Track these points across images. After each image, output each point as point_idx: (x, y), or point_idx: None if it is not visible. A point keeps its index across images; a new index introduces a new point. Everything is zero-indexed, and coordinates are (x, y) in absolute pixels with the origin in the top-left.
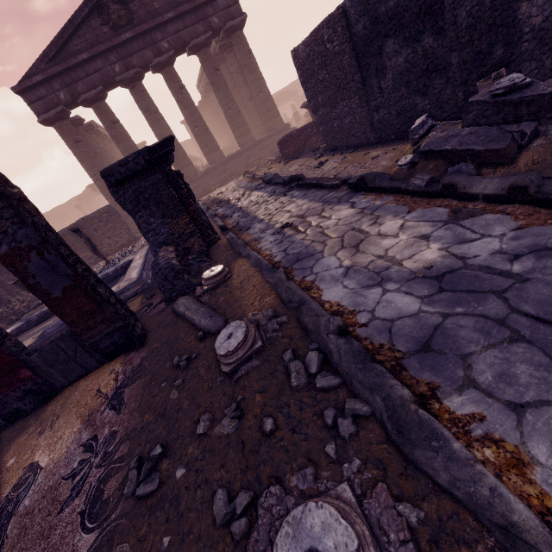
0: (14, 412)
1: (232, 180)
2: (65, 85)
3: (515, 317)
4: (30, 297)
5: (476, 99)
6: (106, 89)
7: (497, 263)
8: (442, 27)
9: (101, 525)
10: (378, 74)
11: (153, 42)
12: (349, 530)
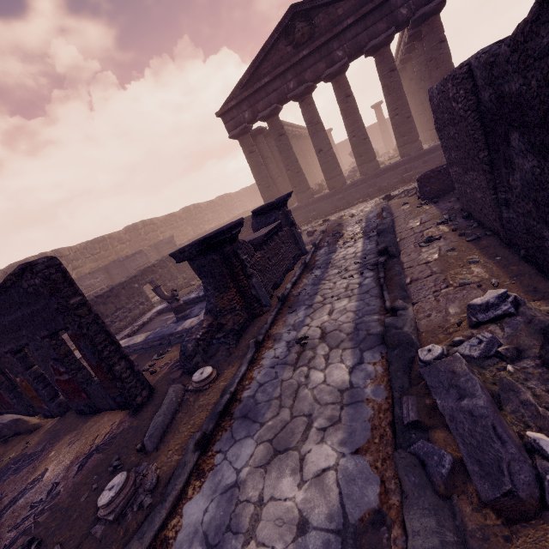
0: (82, 410)
1: (377, 197)
2: (250, 106)
3: None
4: (191, 276)
5: None
6: (281, 104)
7: None
8: None
9: None
10: (506, 164)
11: (328, 53)
12: None
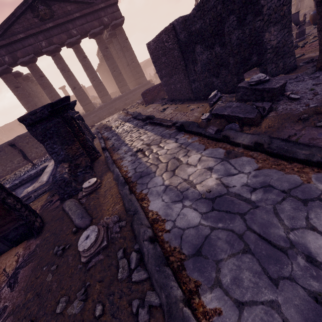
0: None
1: (116, 113)
2: (8, 52)
3: (248, 234)
4: None
5: (242, 85)
6: (36, 56)
7: (244, 192)
8: (224, 42)
9: None
10: (193, 63)
11: (67, 30)
12: None
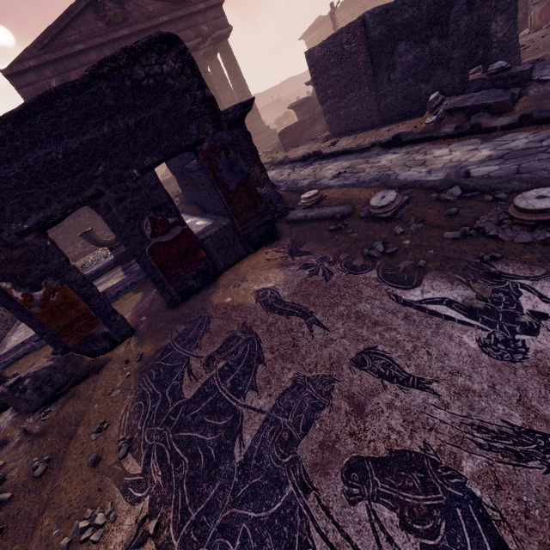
0: (187, 290)
1: None
2: (57, 73)
3: None
4: None
5: (476, 78)
6: None
7: (531, 145)
8: (446, 33)
9: (373, 268)
10: (388, 69)
11: None
12: (549, 188)
